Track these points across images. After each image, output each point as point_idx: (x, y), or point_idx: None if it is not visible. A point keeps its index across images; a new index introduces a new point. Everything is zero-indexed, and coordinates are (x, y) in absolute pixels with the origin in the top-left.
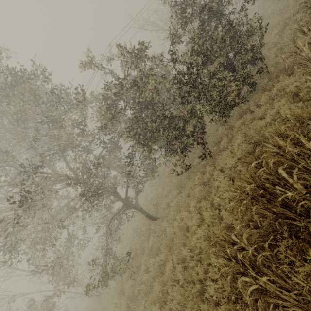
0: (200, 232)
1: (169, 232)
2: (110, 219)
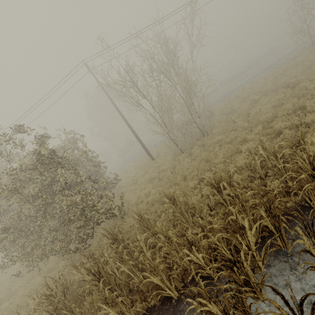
0: None
1: None
2: None
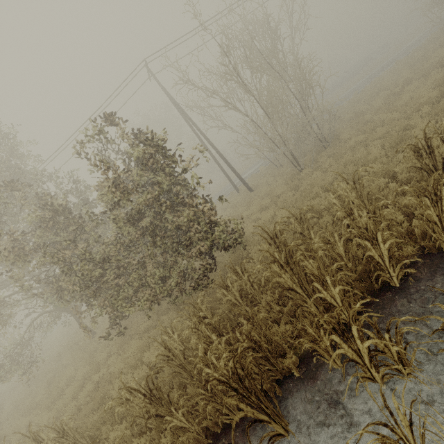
0: (45, 419)
1: (67, 374)
2: (39, 316)
